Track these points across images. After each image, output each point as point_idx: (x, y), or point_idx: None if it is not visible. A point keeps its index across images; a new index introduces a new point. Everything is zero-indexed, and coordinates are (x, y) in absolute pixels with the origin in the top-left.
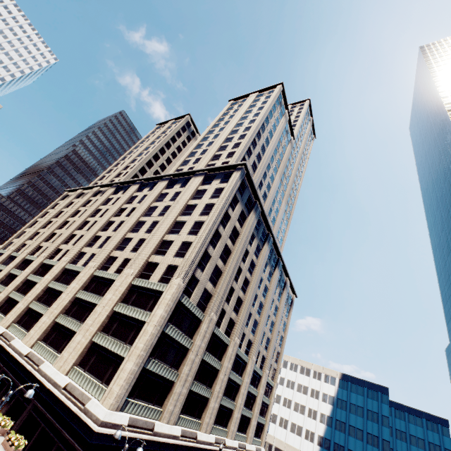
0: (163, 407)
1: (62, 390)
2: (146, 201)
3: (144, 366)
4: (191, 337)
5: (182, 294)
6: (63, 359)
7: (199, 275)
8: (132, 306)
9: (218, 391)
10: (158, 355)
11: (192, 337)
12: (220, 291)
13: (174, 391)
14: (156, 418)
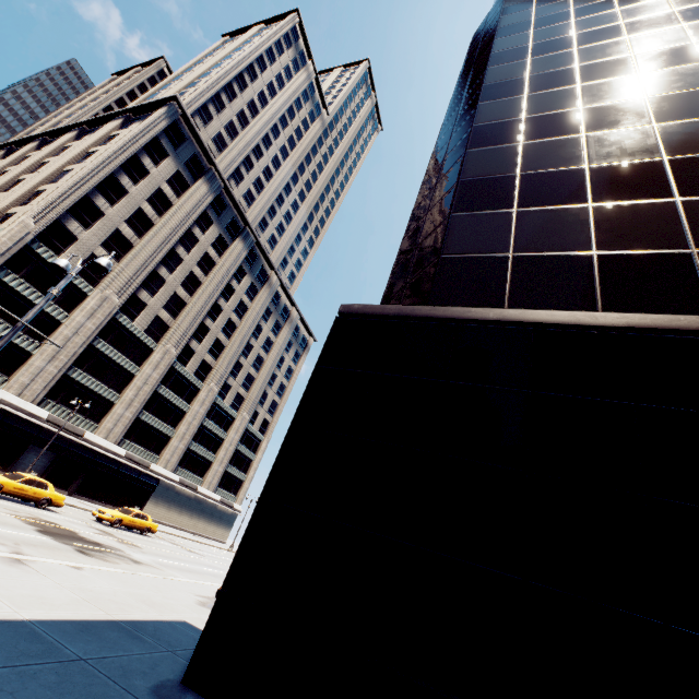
0: (11, 378)
1: None
2: (35, 157)
3: None
4: (67, 311)
5: (37, 241)
6: None
7: (76, 231)
8: None
9: (130, 398)
10: None
11: (70, 311)
12: (126, 267)
13: (30, 362)
14: None
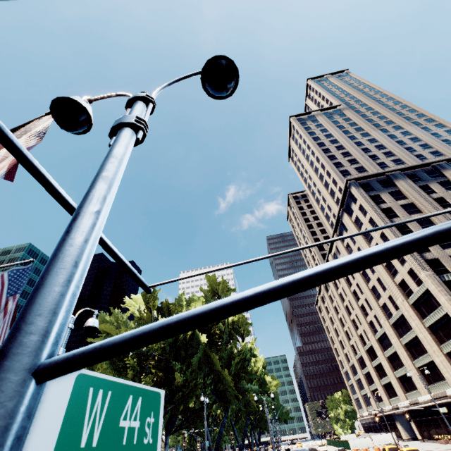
0: None
1: None
2: None
3: None
4: None
5: (439, 277)
6: (449, 378)
7: (431, 256)
8: (430, 315)
9: None
10: None
11: None
12: None
13: None
14: None
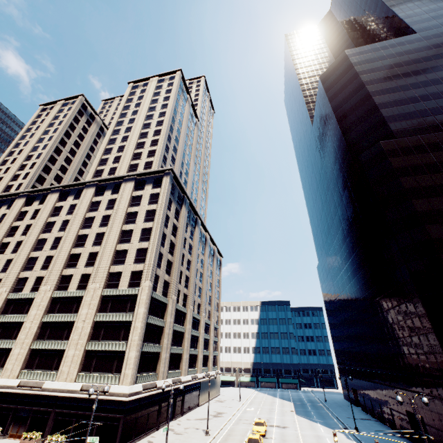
0: (157, 371)
1: (80, 392)
2: (78, 213)
3: (141, 350)
4: (163, 318)
5: (151, 291)
6: (65, 372)
7: (158, 272)
8: (111, 313)
9: (187, 346)
10: (147, 339)
11: (163, 318)
12: (174, 278)
13: (162, 358)
14: (155, 379)
